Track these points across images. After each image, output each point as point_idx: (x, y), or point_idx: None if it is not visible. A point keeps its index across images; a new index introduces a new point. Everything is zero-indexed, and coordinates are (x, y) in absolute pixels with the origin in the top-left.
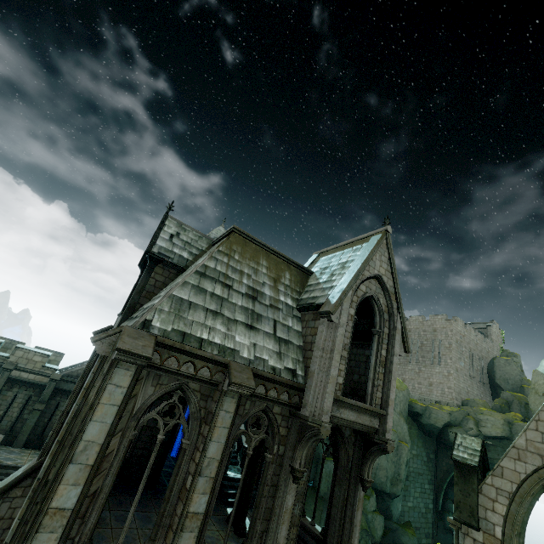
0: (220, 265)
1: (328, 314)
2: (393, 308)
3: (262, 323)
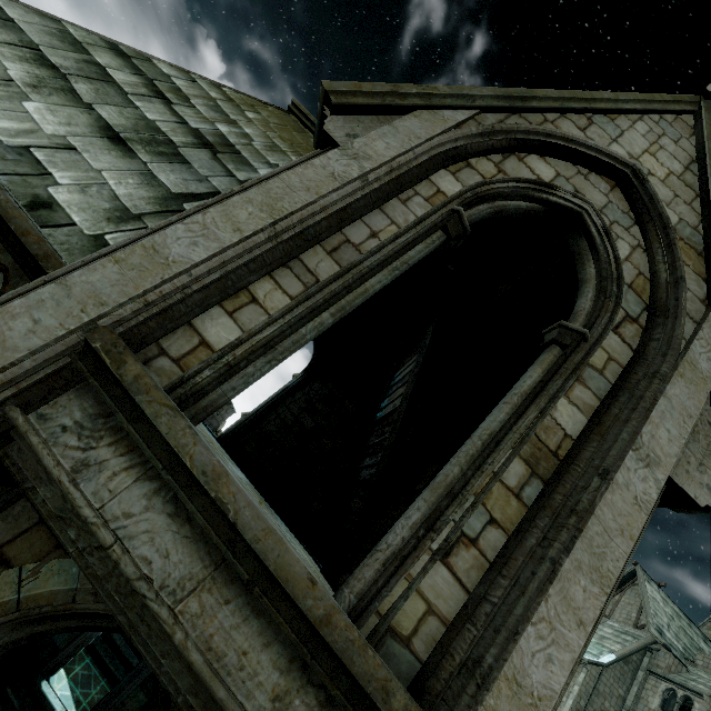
0: (189, 85)
1: (323, 119)
2: (685, 287)
3: (166, 164)
